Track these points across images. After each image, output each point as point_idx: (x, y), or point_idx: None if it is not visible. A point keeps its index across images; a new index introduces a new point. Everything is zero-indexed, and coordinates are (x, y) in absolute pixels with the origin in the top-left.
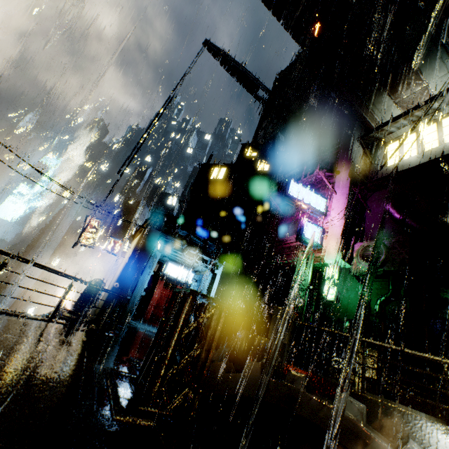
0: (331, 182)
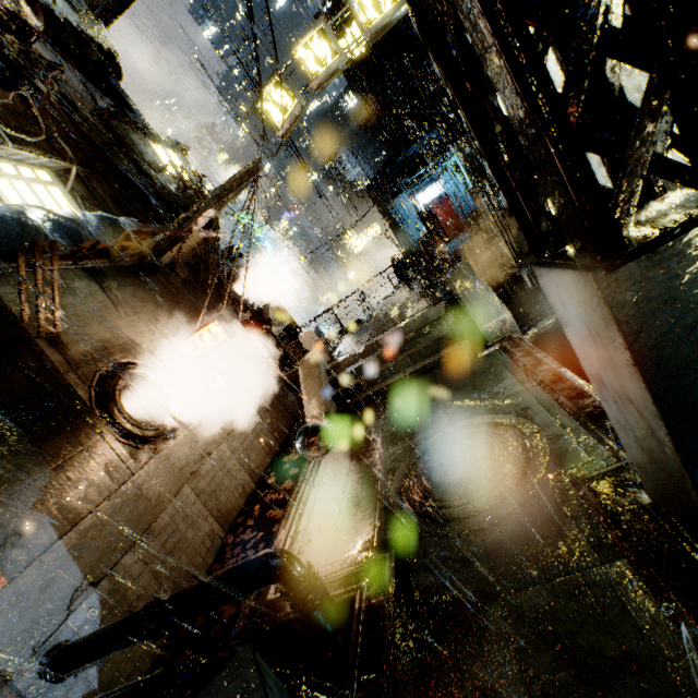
0: None
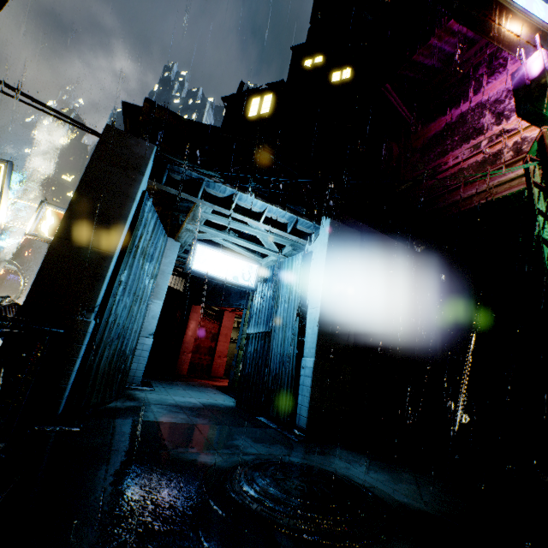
0: None
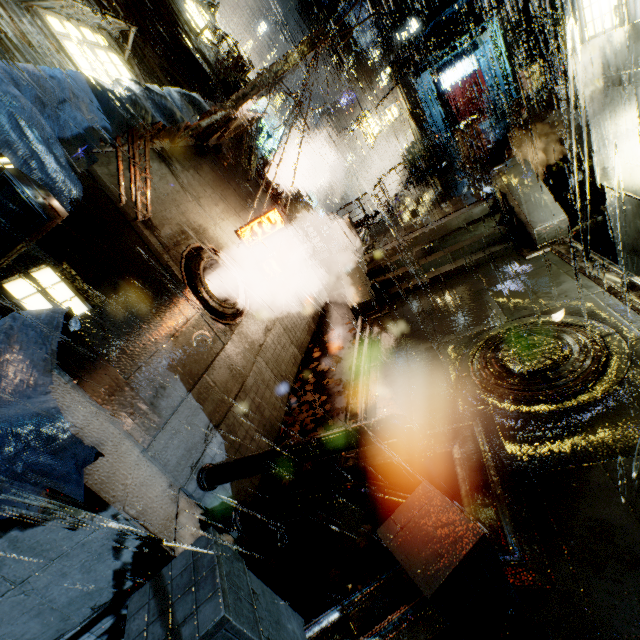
0: None
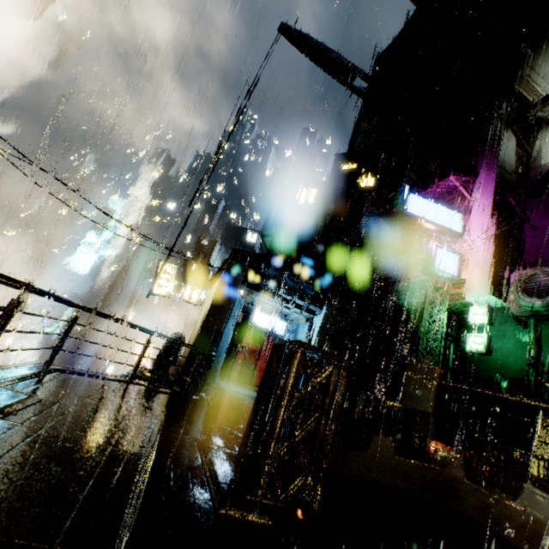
0: (468, 190)
